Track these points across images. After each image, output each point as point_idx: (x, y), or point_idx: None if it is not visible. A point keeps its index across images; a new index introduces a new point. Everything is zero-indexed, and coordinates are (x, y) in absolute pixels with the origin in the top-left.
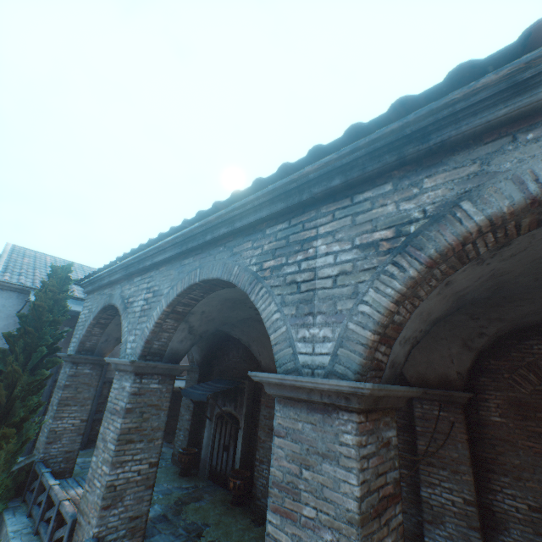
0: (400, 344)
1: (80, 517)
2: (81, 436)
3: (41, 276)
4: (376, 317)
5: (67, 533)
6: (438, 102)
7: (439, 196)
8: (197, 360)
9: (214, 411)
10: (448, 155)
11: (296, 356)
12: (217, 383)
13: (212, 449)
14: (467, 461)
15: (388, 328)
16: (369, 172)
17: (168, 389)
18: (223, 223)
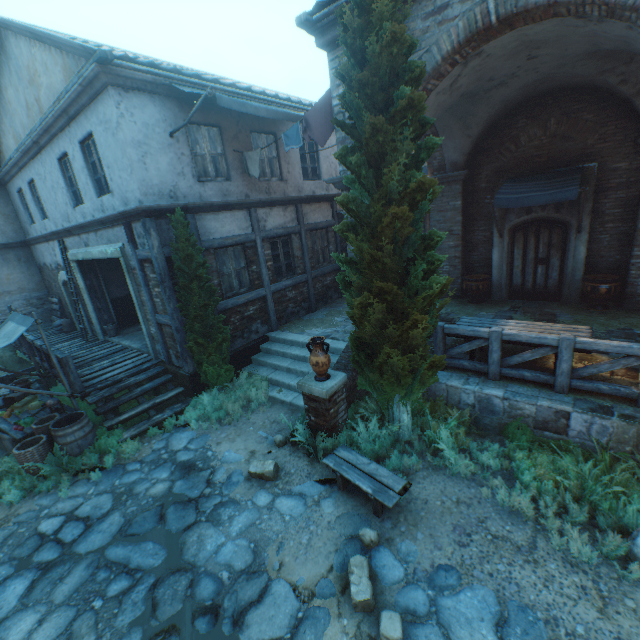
0: None
1: None
2: None
3: None
4: None
5: None
6: None
7: None
8: (455, 163)
9: (504, 225)
10: None
11: None
12: (521, 183)
13: (511, 268)
14: None
15: None
16: None
17: None
18: None
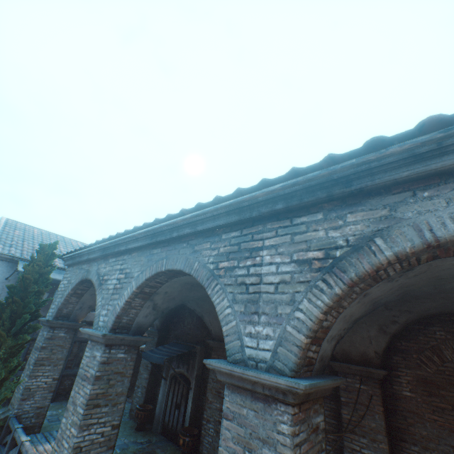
0: (327, 341)
1: None
2: (52, 393)
3: (28, 247)
4: (309, 323)
5: None
6: (358, 160)
7: (359, 230)
8: (157, 325)
9: (169, 371)
10: (365, 198)
11: (244, 348)
12: (173, 346)
13: (166, 406)
14: (383, 431)
15: (318, 331)
16: (305, 202)
17: (132, 357)
18: (187, 225)
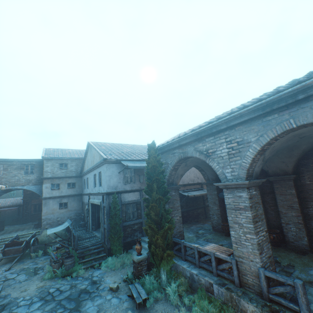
0: None
1: (238, 259)
2: (181, 224)
3: (116, 153)
4: None
5: (234, 266)
6: None
7: None
8: (212, 178)
9: None
10: None
11: None
12: None
13: None
14: None
15: None
16: None
17: (258, 193)
18: None
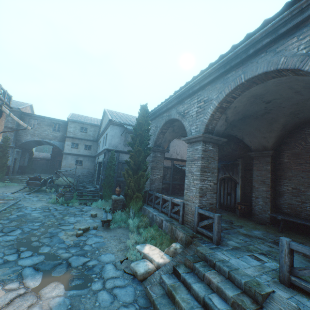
0: None
1: (185, 202)
2: (161, 183)
3: (123, 119)
4: None
5: (181, 207)
6: None
7: None
8: None
9: (218, 177)
10: None
11: None
12: (219, 162)
13: (220, 195)
14: None
15: None
16: None
17: (216, 150)
18: (265, 37)
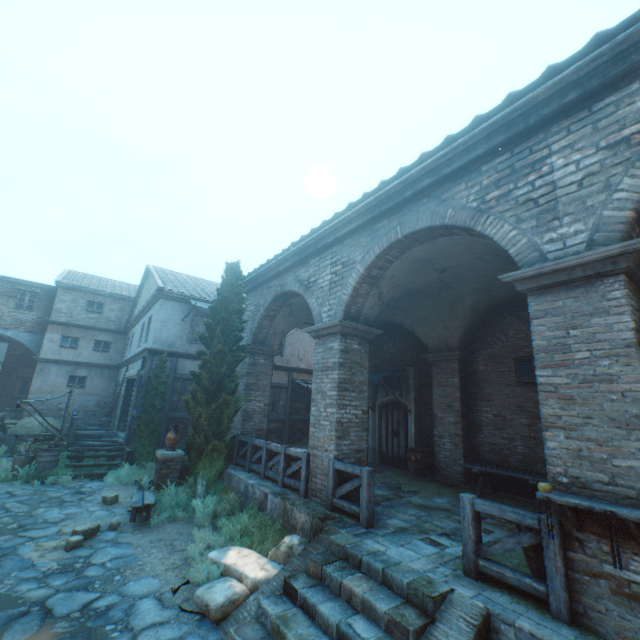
0: None
1: (312, 451)
2: (266, 418)
3: (190, 288)
4: (634, 198)
5: (304, 463)
6: None
7: None
8: None
9: (376, 402)
10: None
11: (544, 256)
12: (377, 374)
13: (380, 436)
14: None
15: None
16: (612, 77)
17: (365, 351)
18: (425, 176)
